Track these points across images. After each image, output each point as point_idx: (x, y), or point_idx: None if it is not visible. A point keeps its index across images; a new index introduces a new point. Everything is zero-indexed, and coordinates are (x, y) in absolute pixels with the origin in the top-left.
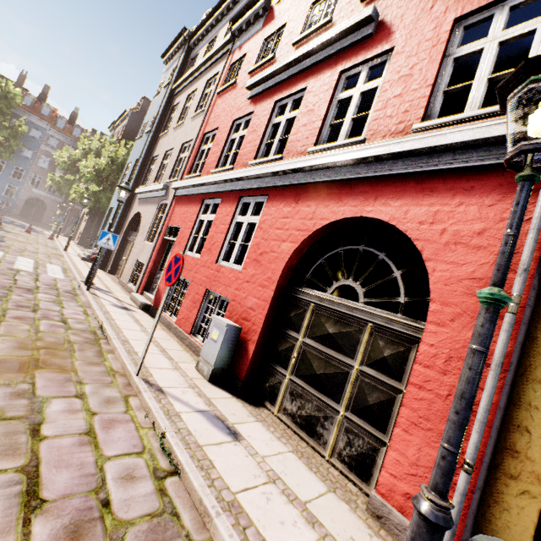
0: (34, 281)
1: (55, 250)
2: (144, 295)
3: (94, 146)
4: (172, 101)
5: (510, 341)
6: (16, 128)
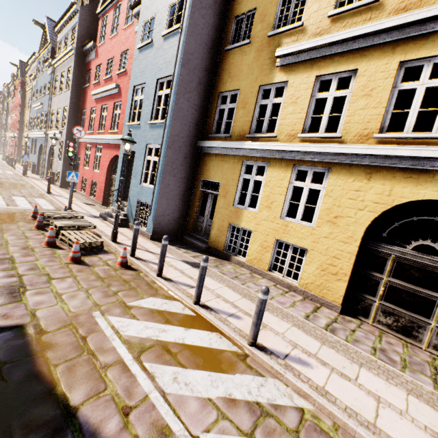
0: None
1: None
2: None
3: None
4: (9, 106)
5: (17, 149)
6: None
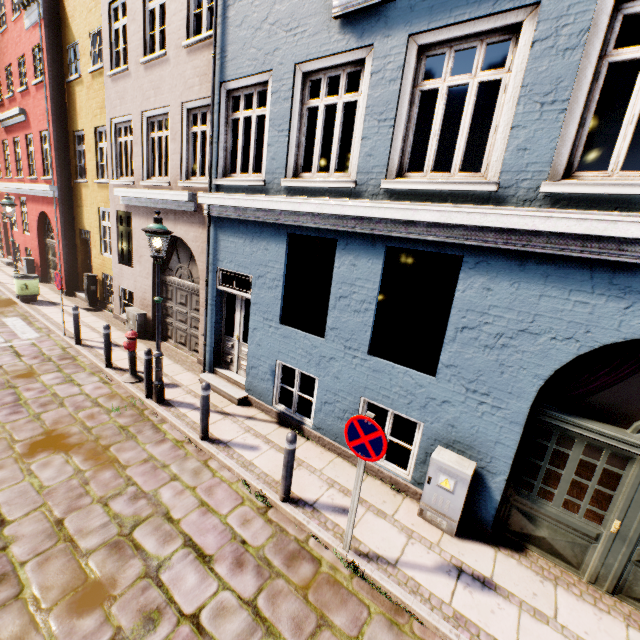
0: None
1: None
2: (9, 258)
3: None
4: None
5: (62, 244)
6: None
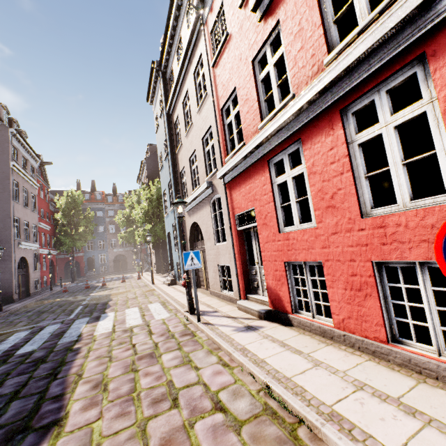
0: (148, 336)
1: (146, 287)
2: (249, 299)
3: (134, 200)
4: (171, 121)
5: None
6: (88, 216)
